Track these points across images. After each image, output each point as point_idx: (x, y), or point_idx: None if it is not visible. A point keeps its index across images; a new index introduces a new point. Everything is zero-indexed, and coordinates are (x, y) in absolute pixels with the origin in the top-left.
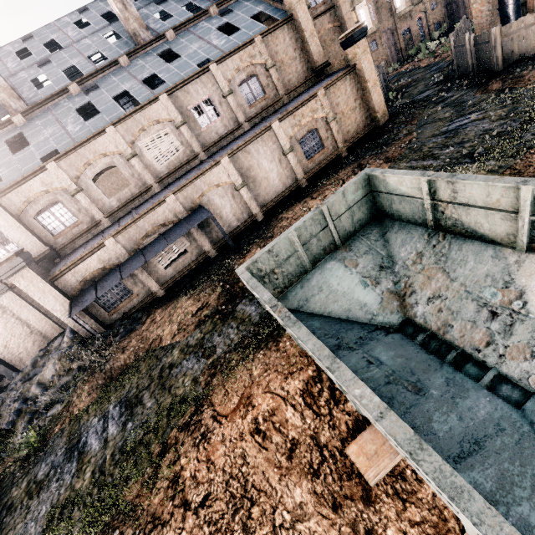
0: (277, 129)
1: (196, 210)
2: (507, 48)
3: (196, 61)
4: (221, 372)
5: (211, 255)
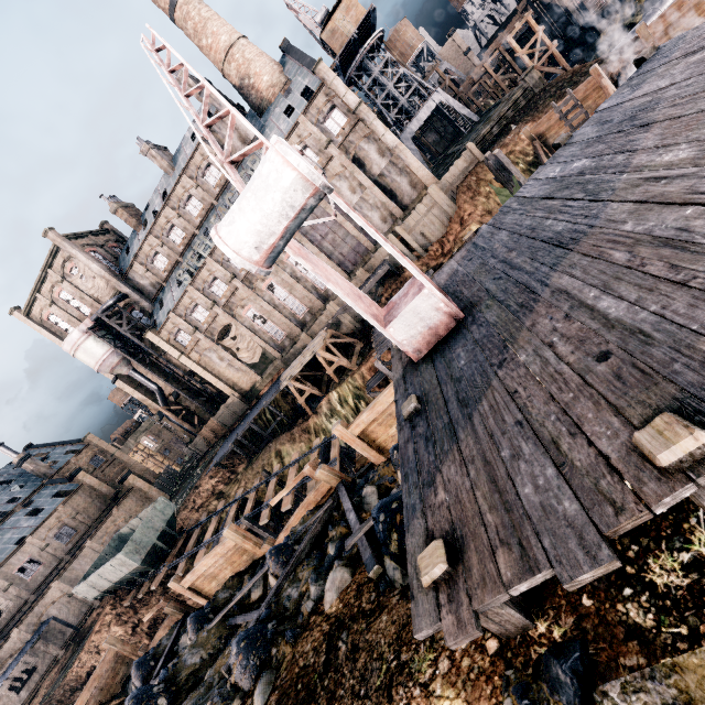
0: (90, 545)
1: (40, 627)
2: (200, 448)
3: (13, 542)
4: (81, 652)
5: (61, 656)
